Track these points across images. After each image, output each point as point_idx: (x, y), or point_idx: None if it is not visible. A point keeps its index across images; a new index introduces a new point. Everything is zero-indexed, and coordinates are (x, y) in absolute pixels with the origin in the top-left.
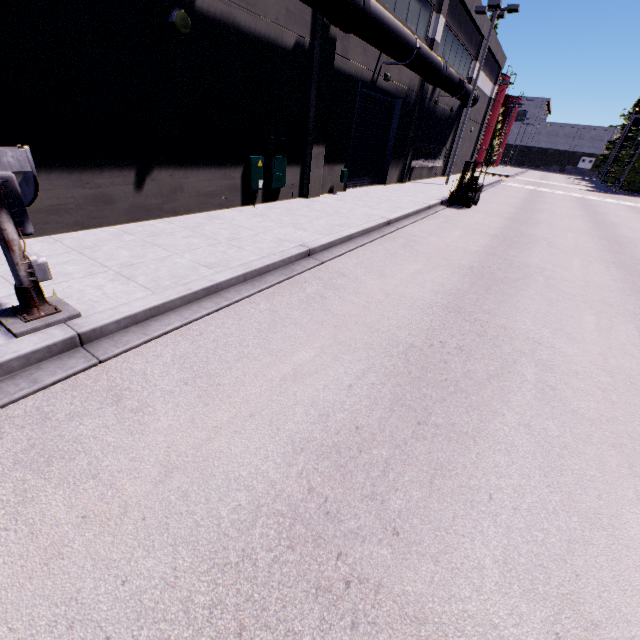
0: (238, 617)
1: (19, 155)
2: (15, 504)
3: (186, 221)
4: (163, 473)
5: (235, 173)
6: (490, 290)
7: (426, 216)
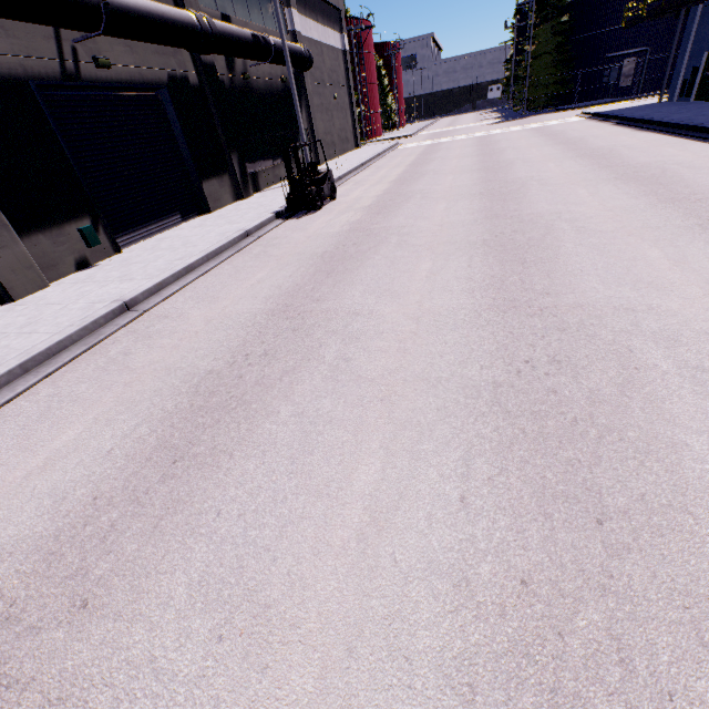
0: None
1: None
2: None
3: None
4: None
5: None
6: (182, 459)
7: (231, 254)
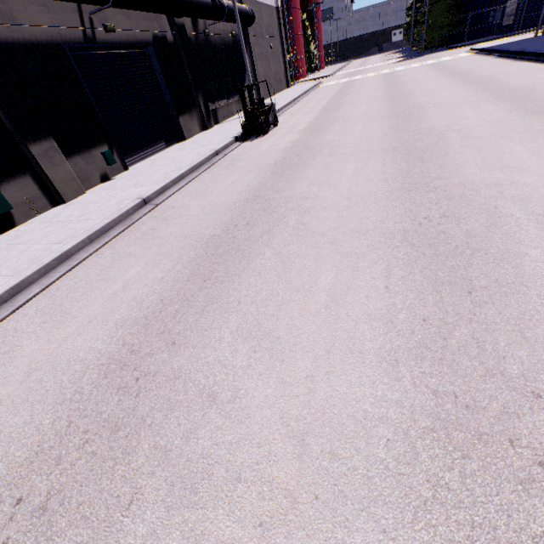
0: None
1: None
2: None
3: None
4: None
5: None
6: (209, 279)
7: (208, 167)
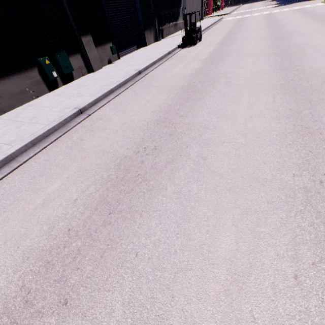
0: None
1: None
2: None
3: (10, 114)
4: None
5: (33, 73)
6: (189, 99)
7: (166, 59)
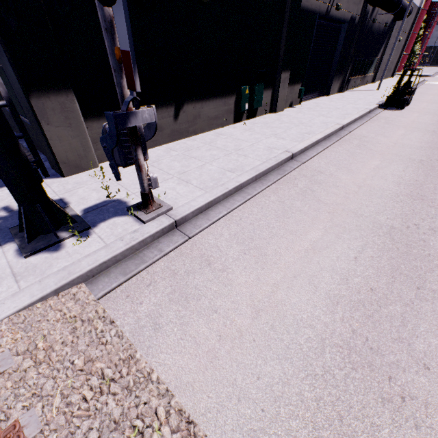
0: (335, 409)
1: (150, 112)
2: (180, 324)
3: (203, 138)
4: (254, 312)
5: (230, 100)
6: None
7: (369, 119)
